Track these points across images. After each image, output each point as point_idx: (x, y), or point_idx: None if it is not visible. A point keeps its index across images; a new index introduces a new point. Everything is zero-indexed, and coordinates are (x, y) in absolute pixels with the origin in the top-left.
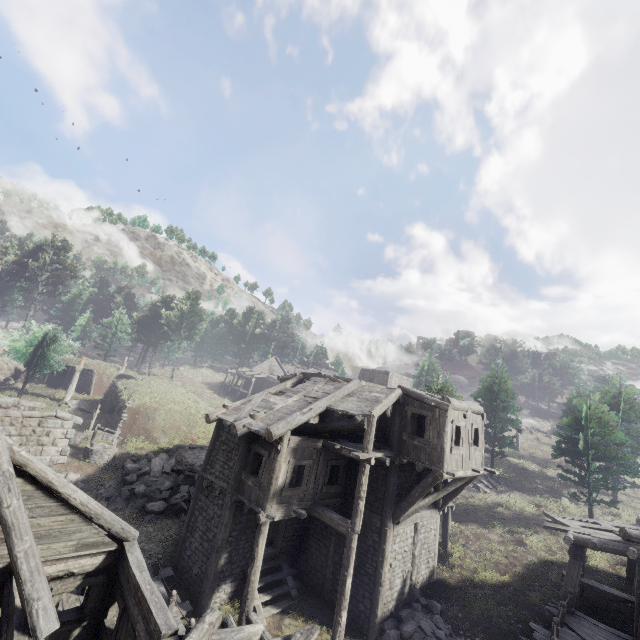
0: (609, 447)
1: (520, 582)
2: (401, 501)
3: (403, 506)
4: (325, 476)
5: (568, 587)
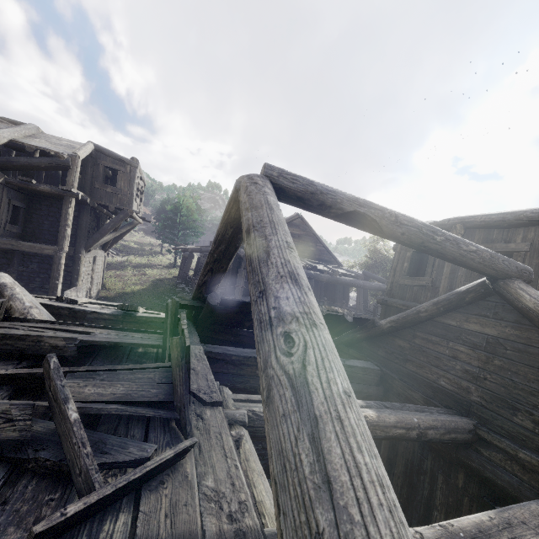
0: (191, 221)
1: (152, 287)
2: (94, 234)
3: (97, 237)
4: (7, 215)
5: (186, 272)
